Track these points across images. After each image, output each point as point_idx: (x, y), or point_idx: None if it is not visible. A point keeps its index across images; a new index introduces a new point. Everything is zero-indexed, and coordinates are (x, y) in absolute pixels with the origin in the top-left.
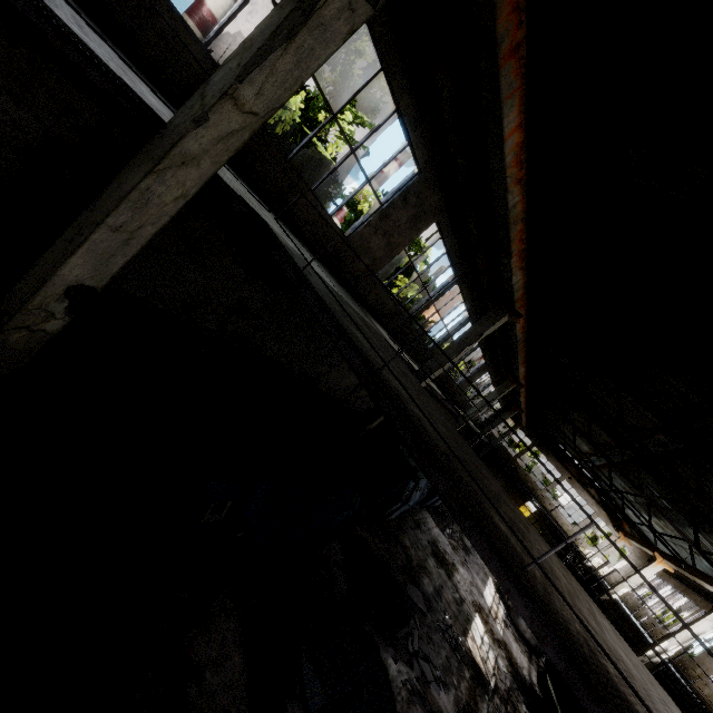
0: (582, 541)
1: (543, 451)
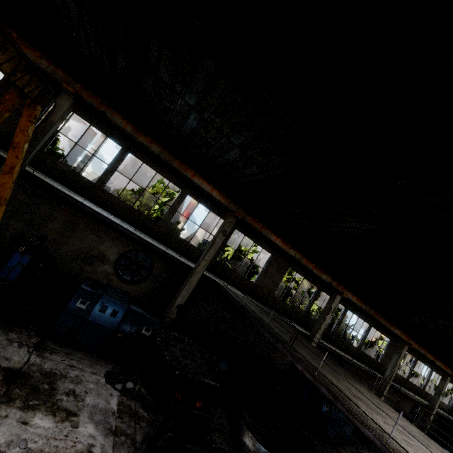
0: None
1: None
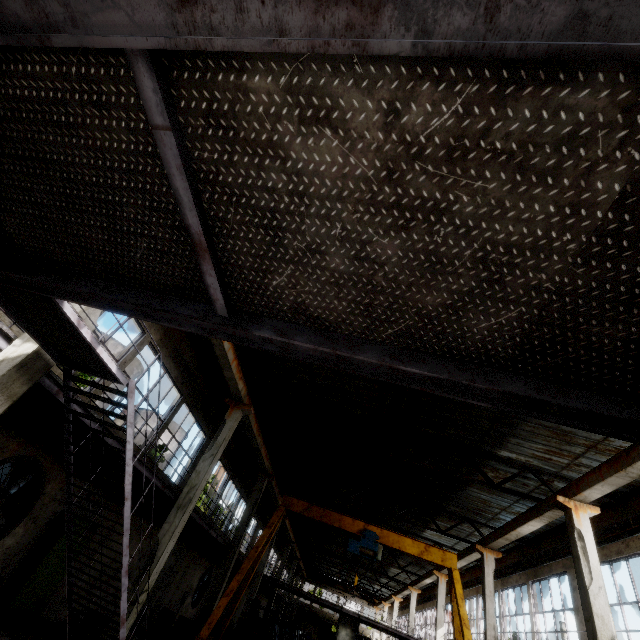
0: (366, 630)
1: (322, 587)
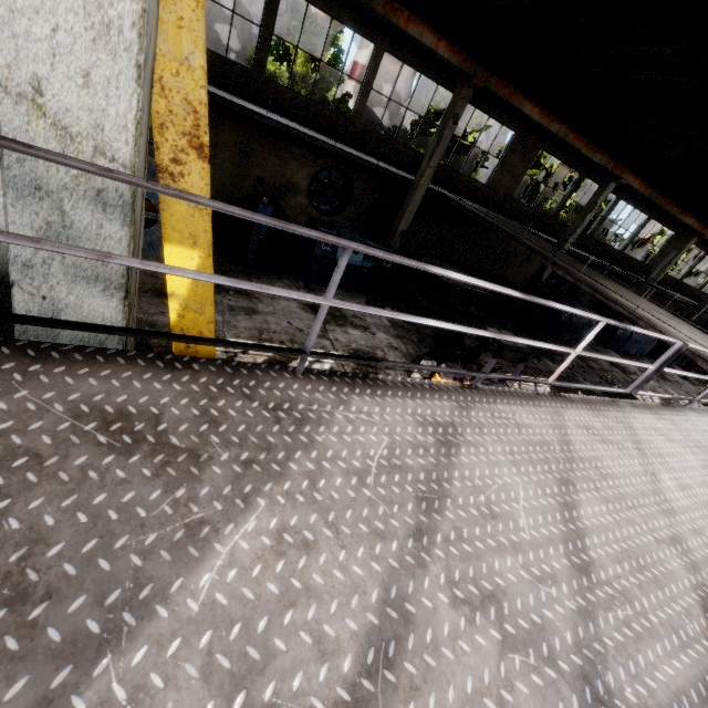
0: None
1: None
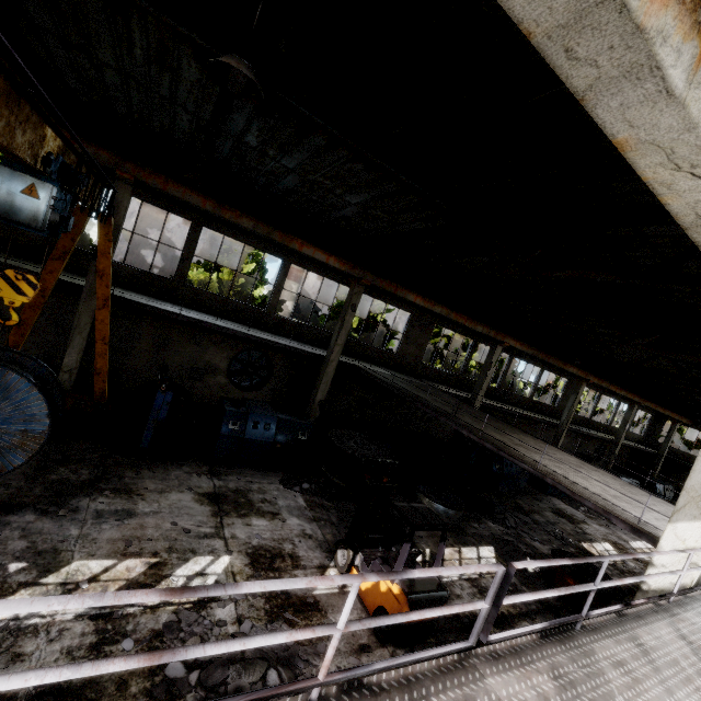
0: None
1: None
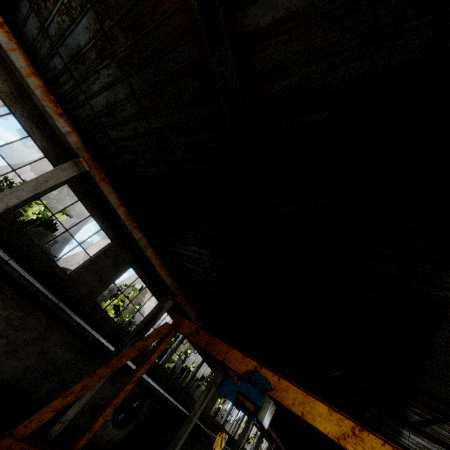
0: None
1: None
